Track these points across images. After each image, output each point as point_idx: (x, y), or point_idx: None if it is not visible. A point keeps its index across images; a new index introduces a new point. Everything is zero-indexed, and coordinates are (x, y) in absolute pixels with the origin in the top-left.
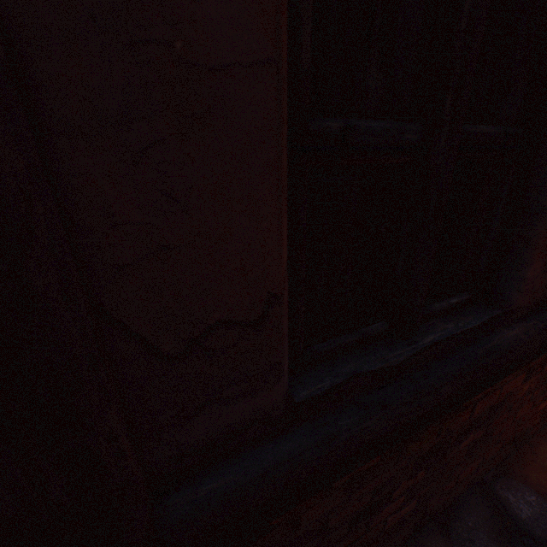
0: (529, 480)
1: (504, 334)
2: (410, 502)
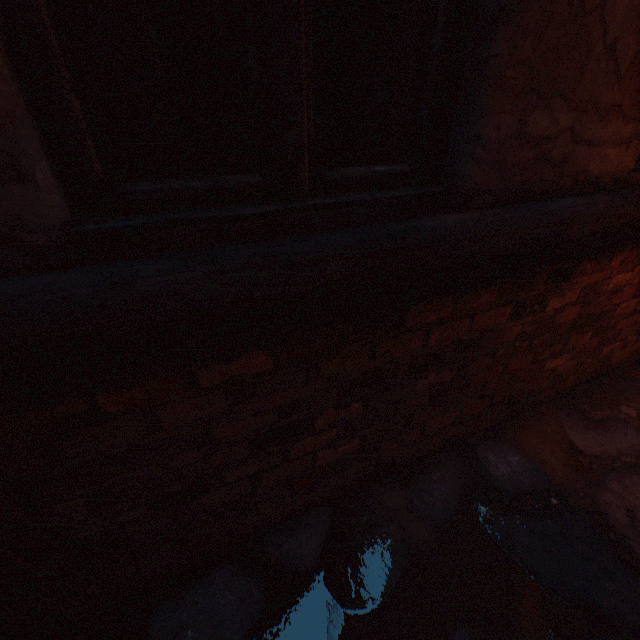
0: (519, 444)
1: (444, 217)
2: (351, 442)
